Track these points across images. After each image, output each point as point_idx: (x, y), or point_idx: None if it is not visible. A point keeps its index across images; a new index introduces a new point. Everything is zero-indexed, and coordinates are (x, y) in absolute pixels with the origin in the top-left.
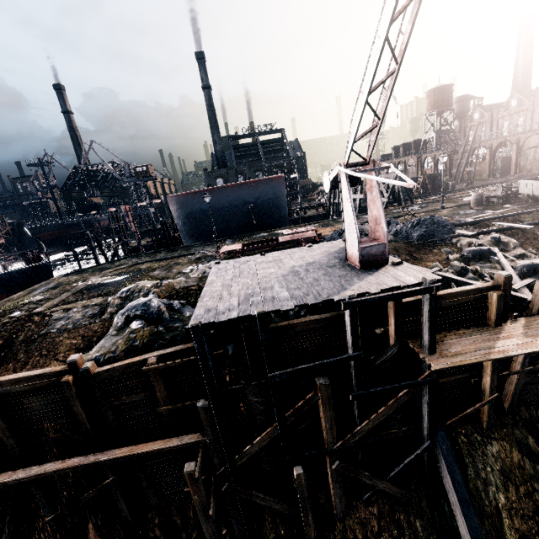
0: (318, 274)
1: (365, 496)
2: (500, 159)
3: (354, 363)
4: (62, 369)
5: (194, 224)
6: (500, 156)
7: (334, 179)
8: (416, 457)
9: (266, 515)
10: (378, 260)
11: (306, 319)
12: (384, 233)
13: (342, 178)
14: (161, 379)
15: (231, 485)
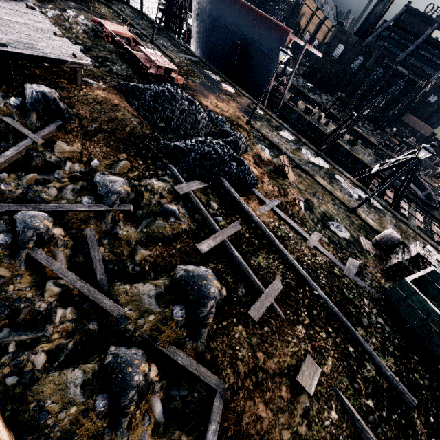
0: None
1: None
2: None
3: None
4: None
5: (202, 27)
6: None
7: None
8: None
9: None
10: None
11: None
12: None
13: None
14: None
15: None
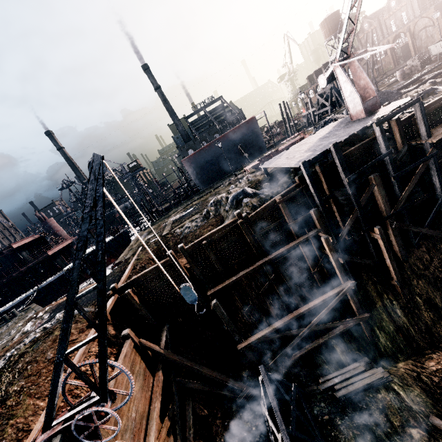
0: (341, 130)
1: (416, 241)
2: (399, 49)
3: (388, 157)
4: (233, 220)
5: (203, 174)
6: (398, 46)
7: (328, 77)
8: (438, 206)
9: (362, 273)
10: (374, 108)
11: (350, 149)
12: (373, 91)
13: (336, 71)
14: (286, 206)
15: (340, 254)
